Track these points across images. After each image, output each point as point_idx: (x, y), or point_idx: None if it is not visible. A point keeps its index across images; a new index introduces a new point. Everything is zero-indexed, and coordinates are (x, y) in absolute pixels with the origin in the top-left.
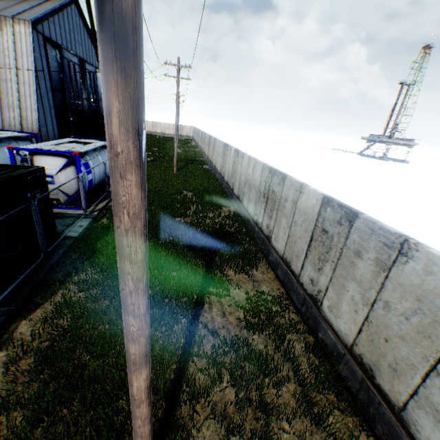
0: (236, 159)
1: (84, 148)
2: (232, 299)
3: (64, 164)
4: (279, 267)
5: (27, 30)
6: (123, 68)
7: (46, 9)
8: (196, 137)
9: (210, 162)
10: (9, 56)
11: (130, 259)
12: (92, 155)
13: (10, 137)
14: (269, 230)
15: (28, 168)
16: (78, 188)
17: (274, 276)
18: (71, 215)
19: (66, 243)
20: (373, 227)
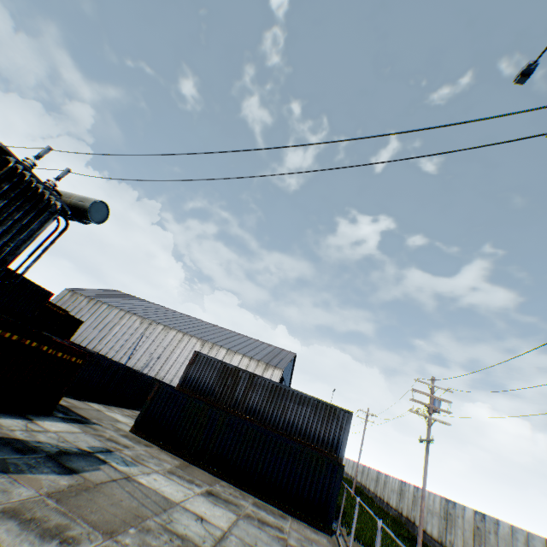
0: (415, 492)
1: None
2: None
3: None
4: None
5: (279, 372)
6: (428, 452)
7: (286, 361)
8: (350, 469)
9: (380, 498)
10: None
11: (425, 474)
12: None
13: None
14: (451, 542)
15: None
16: None
17: None
18: None
19: None
20: (489, 516)
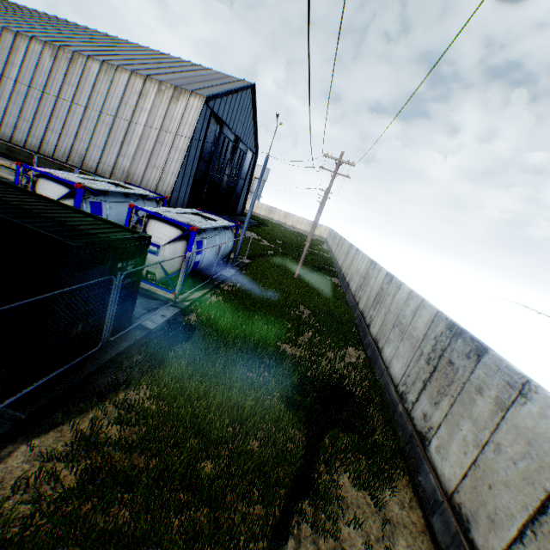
0: (385, 286)
1: (205, 224)
2: (338, 546)
3: (176, 236)
4: (438, 510)
5: (199, 103)
6: None
7: (223, 89)
8: (330, 241)
9: (342, 276)
10: (174, 122)
11: None
12: (210, 234)
13: (139, 195)
14: (428, 425)
15: (134, 232)
16: (180, 267)
17: (423, 522)
18: (158, 297)
19: (136, 334)
20: None
